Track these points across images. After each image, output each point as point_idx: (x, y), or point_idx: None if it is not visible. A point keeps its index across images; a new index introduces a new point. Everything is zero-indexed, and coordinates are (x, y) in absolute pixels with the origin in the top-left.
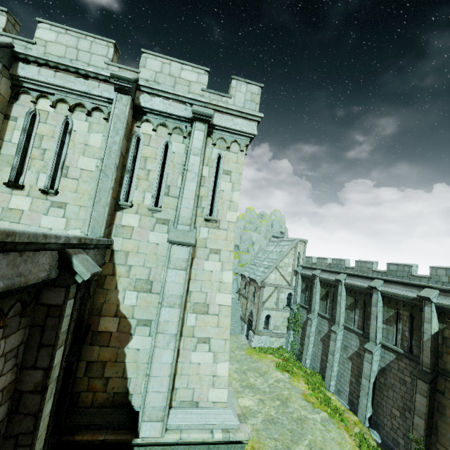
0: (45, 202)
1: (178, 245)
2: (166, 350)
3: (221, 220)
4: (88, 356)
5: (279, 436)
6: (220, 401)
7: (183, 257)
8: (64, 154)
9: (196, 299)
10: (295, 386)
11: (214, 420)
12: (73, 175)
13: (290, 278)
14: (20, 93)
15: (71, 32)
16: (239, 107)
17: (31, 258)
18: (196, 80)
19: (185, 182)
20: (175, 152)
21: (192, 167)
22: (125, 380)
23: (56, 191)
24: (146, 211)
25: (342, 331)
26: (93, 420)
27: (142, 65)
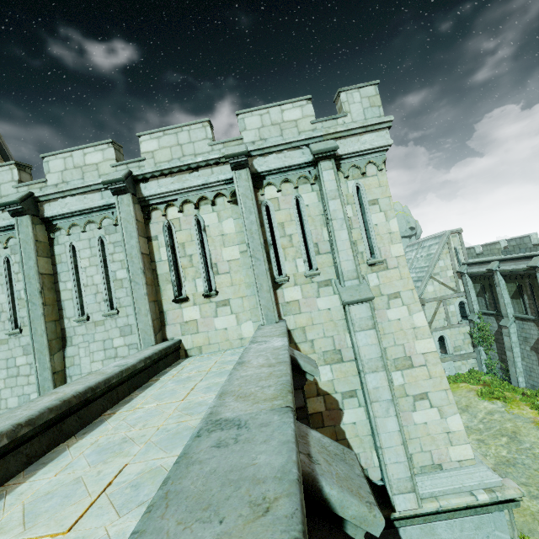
0: (210, 305)
1: (355, 304)
2: (387, 418)
3: (386, 259)
4: None
5: (528, 480)
6: (466, 459)
7: (366, 315)
8: (208, 253)
9: (394, 355)
10: (518, 414)
11: (469, 480)
12: (223, 270)
13: (454, 283)
14: (150, 212)
15: (168, 131)
16: (361, 122)
17: None
18: (301, 115)
19: (335, 233)
20: (308, 204)
21: (335, 214)
22: None
23: (217, 291)
24: (304, 279)
25: None
26: None
27: (242, 128)
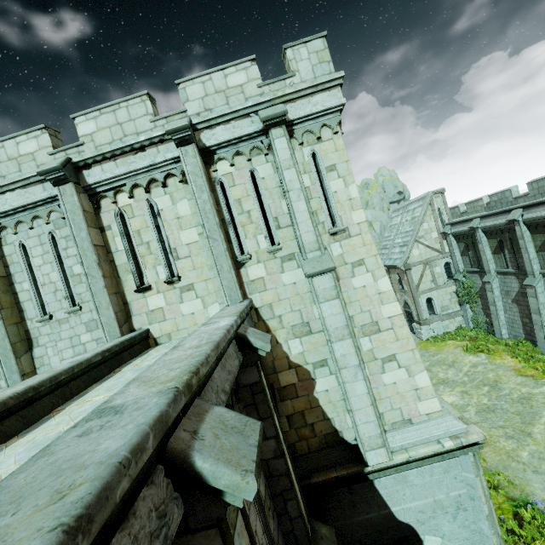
0: (174, 291)
1: (317, 275)
2: (356, 382)
3: (348, 226)
4: (284, 411)
5: (505, 423)
6: (434, 412)
7: (329, 286)
8: (165, 238)
9: (361, 322)
10: (500, 364)
11: (436, 431)
12: (183, 254)
13: (439, 244)
14: (99, 201)
15: (104, 110)
16: (310, 82)
17: (226, 354)
18: (246, 79)
19: (292, 205)
20: (264, 177)
21: (291, 185)
22: (328, 421)
23: (179, 277)
24: (267, 256)
25: (542, 281)
26: (318, 462)
27: (184, 99)
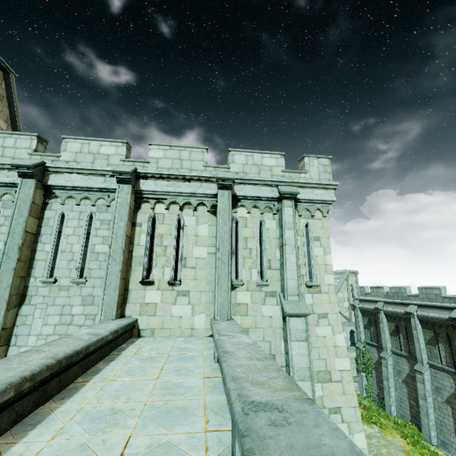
0: (172, 292)
1: (294, 316)
2: None
3: (320, 284)
4: None
5: None
6: None
7: (301, 328)
8: (181, 247)
9: (317, 368)
10: (391, 441)
11: None
12: (190, 264)
13: (348, 313)
14: (141, 203)
15: (174, 147)
16: (317, 180)
17: None
18: (275, 164)
19: (286, 255)
20: (268, 228)
21: (288, 241)
22: None
23: (181, 282)
24: (255, 287)
25: (428, 370)
26: None
27: (231, 161)
